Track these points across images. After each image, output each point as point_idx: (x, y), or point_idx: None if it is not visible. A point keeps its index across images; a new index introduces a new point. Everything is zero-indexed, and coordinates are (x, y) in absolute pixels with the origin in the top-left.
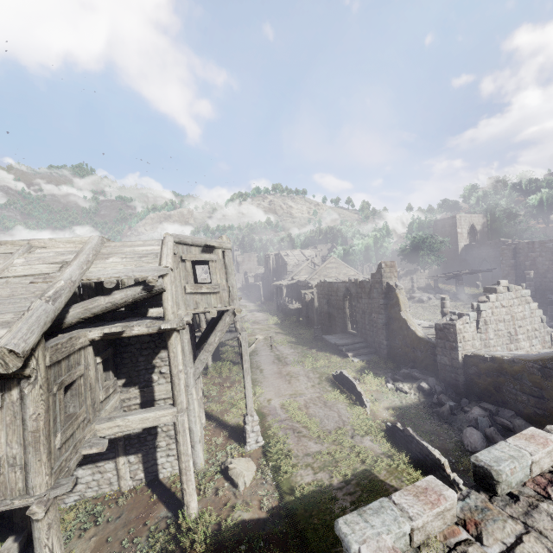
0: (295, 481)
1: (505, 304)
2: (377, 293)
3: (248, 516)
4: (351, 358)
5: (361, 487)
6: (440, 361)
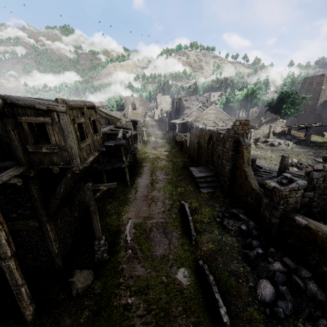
0: (111, 301)
1: None
2: (228, 145)
3: (69, 323)
4: (201, 189)
5: (155, 321)
6: (262, 212)
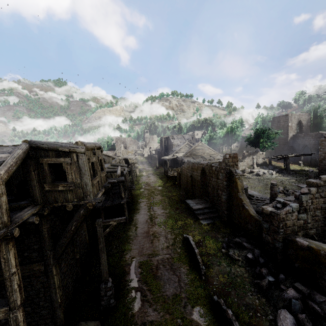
0: None
1: (324, 195)
2: (222, 176)
3: None
4: (200, 221)
5: None
6: (264, 238)
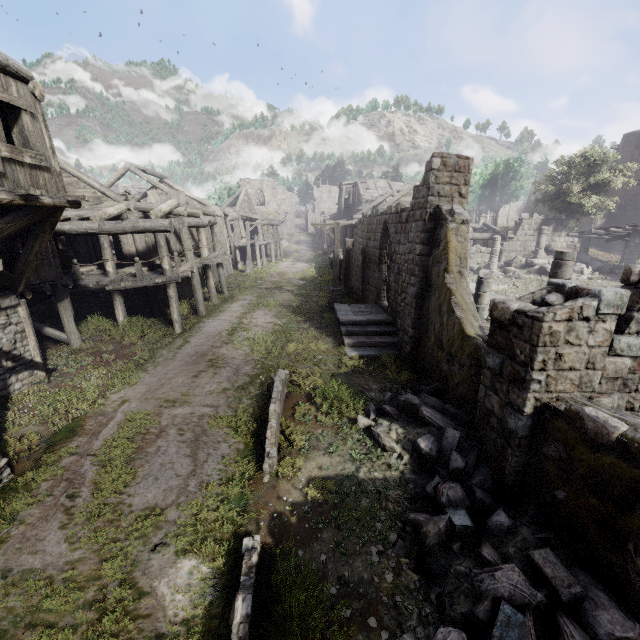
0: None
1: None
2: (415, 230)
3: None
4: (344, 348)
5: None
6: (482, 400)
